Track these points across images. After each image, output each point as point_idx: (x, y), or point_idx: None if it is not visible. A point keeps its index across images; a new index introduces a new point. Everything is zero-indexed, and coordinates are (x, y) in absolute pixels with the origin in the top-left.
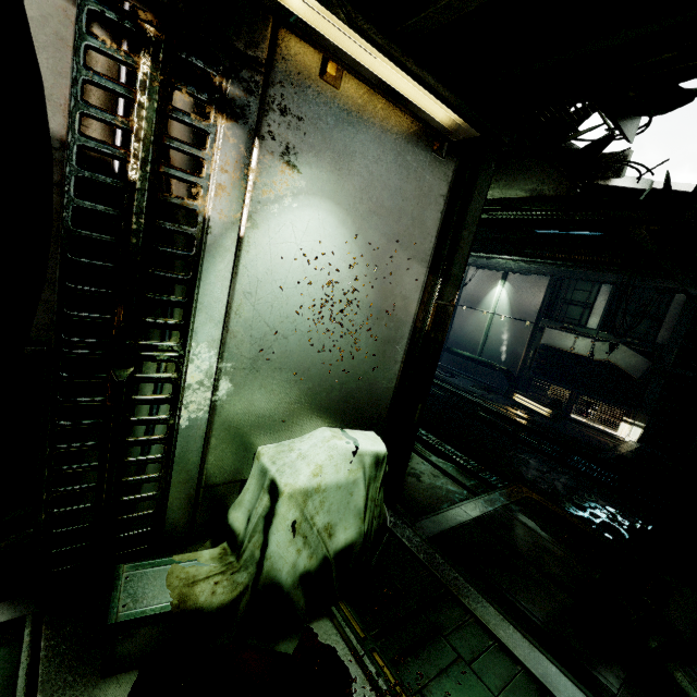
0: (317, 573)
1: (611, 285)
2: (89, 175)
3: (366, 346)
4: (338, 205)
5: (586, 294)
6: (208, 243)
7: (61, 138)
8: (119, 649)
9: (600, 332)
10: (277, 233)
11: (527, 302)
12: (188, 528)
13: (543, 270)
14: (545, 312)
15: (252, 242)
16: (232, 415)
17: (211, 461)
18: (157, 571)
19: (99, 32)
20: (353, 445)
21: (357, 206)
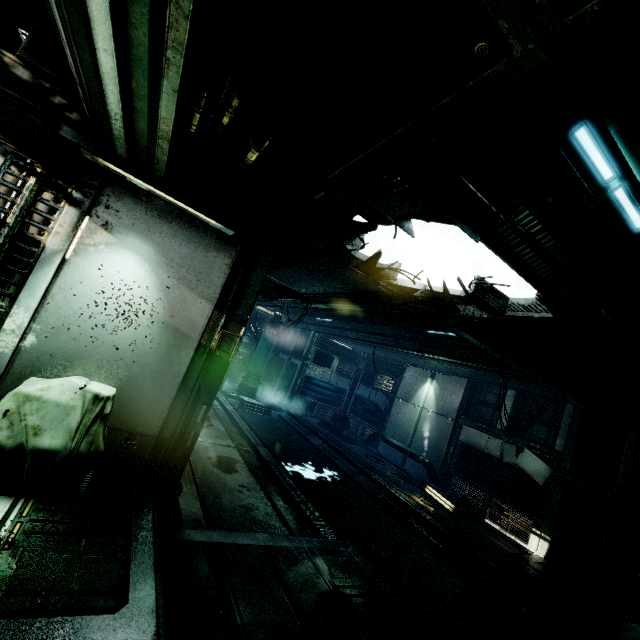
0: (11, 453)
1: (515, 391)
2: None
3: (153, 345)
4: (139, 255)
5: (495, 397)
6: (42, 257)
7: None
8: None
9: (508, 434)
10: (91, 261)
11: (449, 399)
12: None
13: (456, 370)
14: (463, 410)
15: (73, 262)
16: (31, 360)
17: (6, 387)
18: None
19: (14, 168)
20: (83, 383)
21: (154, 258)
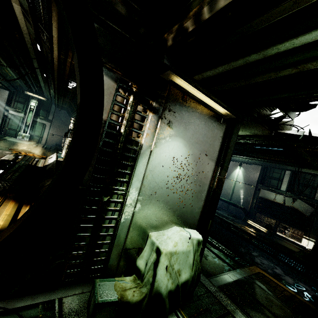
0: (174, 292)
1: (290, 171)
2: (110, 131)
3: (190, 193)
4: (184, 140)
5: (279, 174)
6: (141, 152)
7: (105, 120)
8: (96, 316)
9: (287, 192)
10: (163, 149)
11: (251, 176)
12: (116, 268)
13: (258, 163)
14: (260, 181)
15: (154, 152)
16: (139, 218)
17: (129, 237)
18: (110, 283)
19: (121, 90)
20: (189, 235)
21: (191, 140)
